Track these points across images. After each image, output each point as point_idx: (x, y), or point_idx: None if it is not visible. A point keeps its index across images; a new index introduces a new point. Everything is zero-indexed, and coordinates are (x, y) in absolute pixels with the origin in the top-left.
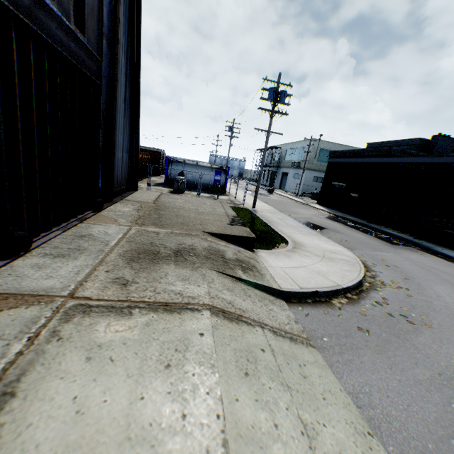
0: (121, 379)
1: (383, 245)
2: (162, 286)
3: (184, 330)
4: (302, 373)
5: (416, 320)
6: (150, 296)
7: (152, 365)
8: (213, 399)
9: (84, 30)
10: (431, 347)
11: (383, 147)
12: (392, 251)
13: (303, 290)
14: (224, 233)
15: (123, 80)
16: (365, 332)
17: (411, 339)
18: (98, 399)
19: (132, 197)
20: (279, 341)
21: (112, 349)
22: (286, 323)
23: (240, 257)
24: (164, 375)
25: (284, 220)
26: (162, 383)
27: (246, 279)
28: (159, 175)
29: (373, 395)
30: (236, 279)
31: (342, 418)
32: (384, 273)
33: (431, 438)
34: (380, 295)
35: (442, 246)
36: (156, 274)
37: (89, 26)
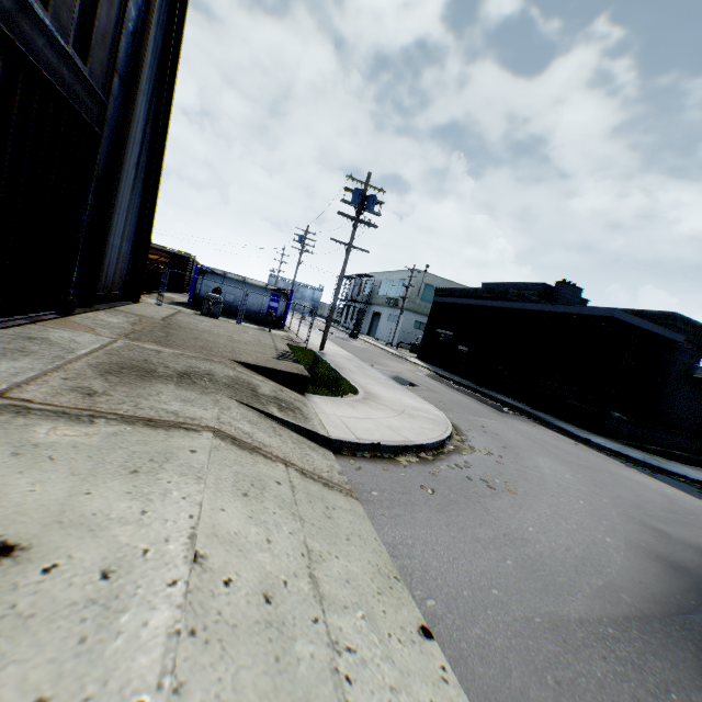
0: (63, 476)
1: (489, 412)
2: (150, 403)
3: (170, 445)
4: (327, 514)
5: (500, 486)
6: (127, 409)
7: (111, 469)
8: (189, 504)
9: (88, 57)
10: (507, 511)
11: (499, 289)
12: (499, 419)
13: (360, 441)
14: (264, 365)
15: (140, 138)
16: (430, 491)
17: (486, 502)
18: (24, 489)
19: (128, 308)
20: (306, 482)
21: (55, 450)
22: (325, 470)
23: (281, 396)
24: (127, 479)
25: (362, 369)
26: (122, 485)
27: (281, 418)
28: (182, 293)
29: (416, 547)
30: (266, 415)
31: (365, 559)
32: (478, 439)
33: (471, 587)
34: (464, 459)
35: (563, 420)
36: (144, 391)
37: (95, 55)
